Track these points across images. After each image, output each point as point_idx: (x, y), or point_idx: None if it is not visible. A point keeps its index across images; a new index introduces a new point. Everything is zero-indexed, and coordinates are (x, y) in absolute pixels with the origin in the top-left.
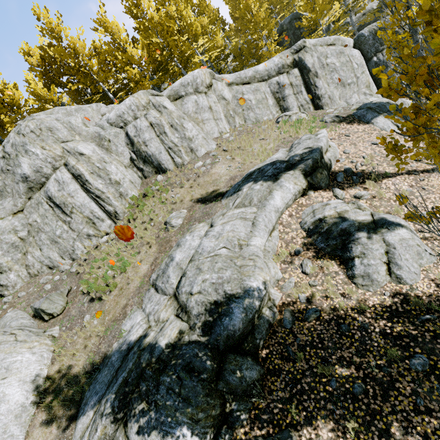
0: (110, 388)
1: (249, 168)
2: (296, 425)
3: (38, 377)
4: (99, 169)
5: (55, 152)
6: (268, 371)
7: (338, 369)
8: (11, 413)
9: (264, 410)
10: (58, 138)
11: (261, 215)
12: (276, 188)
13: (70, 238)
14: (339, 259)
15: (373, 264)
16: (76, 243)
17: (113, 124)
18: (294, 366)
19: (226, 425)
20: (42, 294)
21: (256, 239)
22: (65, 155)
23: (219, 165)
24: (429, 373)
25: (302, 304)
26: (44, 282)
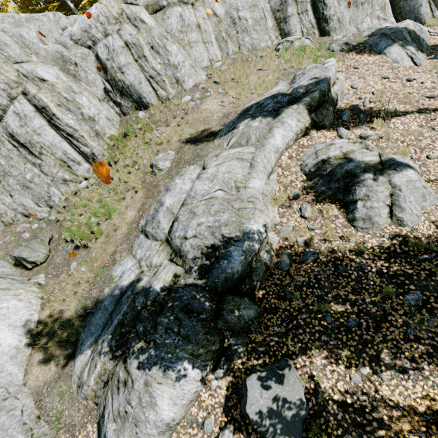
0: (105, 330)
1: (244, 104)
2: (291, 355)
3: (29, 321)
4: (67, 101)
5: (8, 76)
6: (264, 310)
7: (333, 306)
8: (5, 355)
9: (260, 344)
10: (9, 57)
11: (260, 155)
12: (277, 125)
13: (43, 183)
14: (339, 203)
15: (376, 207)
16: (51, 189)
17: (78, 42)
18: (290, 304)
19: (224, 357)
20: (21, 243)
21: (255, 181)
22: (22, 80)
23: (210, 100)
24: (421, 307)
25: (300, 247)
26: (21, 231)
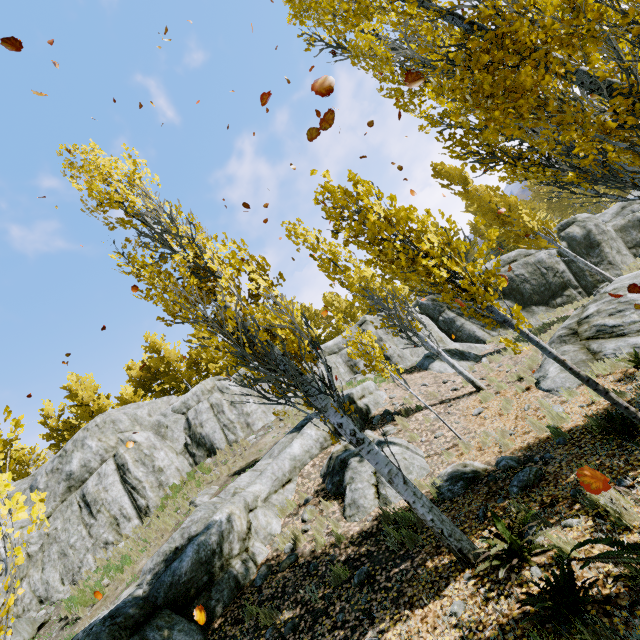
0: None
1: None
2: None
3: None
4: (146, 455)
5: (109, 443)
6: None
7: (284, 614)
8: None
9: None
10: (118, 429)
11: (272, 463)
12: (297, 436)
13: (83, 547)
14: (342, 497)
15: (360, 487)
16: (88, 556)
17: (176, 411)
18: (241, 626)
19: None
20: None
21: (255, 485)
22: (118, 444)
23: (270, 434)
24: (365, 584)
25: (286, 554)
26: None
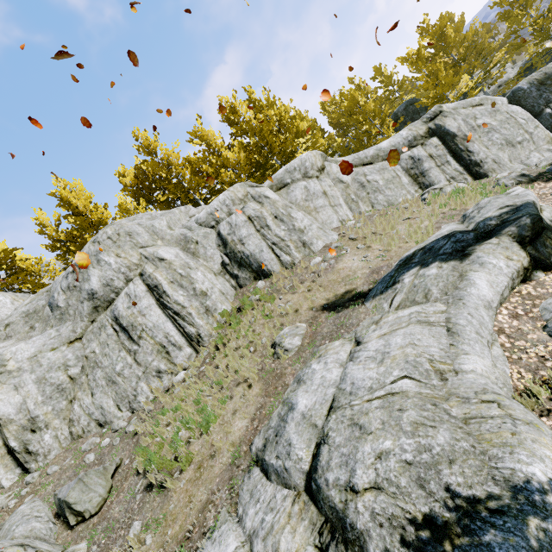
0: None
1: (399, 255)
2: None
3: None
4: (181, 276)
5: (131, 260)
6: None
7: None
8: None
9: None
10: (137, 243)
11: (461, 314)
12: (473, 268)
13: (133, 375)
14: None
15: None
16: (140, 384)
17: (202, 224)
18: None
19: None
20: (80, 471)
21: (471, 359)
22: (142, 262)
23: (348, 257)
24: None
25: None
26: (87, 449)
